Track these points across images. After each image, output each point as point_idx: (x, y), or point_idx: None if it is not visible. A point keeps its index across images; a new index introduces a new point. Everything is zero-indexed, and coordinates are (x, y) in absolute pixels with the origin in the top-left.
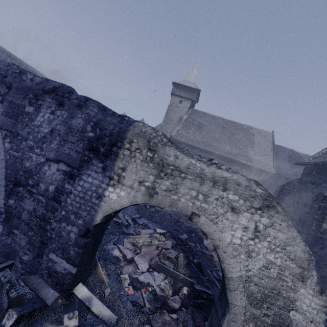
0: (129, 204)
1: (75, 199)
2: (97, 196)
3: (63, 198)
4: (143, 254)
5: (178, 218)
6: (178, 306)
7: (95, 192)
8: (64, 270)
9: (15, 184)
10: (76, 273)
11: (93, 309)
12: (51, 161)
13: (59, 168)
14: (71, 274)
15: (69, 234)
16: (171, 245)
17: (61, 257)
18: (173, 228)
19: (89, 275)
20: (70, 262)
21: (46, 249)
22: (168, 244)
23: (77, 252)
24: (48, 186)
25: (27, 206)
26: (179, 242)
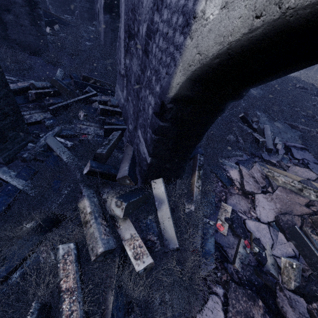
0: (247, 26)
1: (158, 43)
2: (183, 23)
3: (151, 45)
4: (273, 198)
5: None
6: None
7: (182, 13)
8: (143, 153)
9: (128, 36)
10: (152, 164)
11: (159, 214)
12: None
13: None
14: (146, 162)
15: (149, 108)
16: None
17: (143, 137)
18: None
19: (179, 177)
20: (146, 147)
21: (138, 123)
22: None
23: (151, 137)
24: (143, 27)
25: (134, 66)
26: None
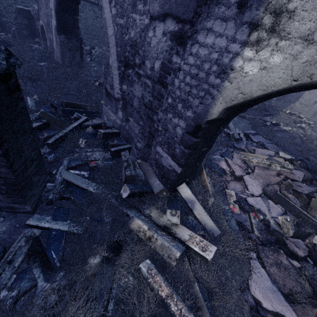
0: (287, 84)
1: (184, 79)
2: (219, 71)
3: (170, 79)
4: (256, 176)
5: (314, 146)
6: (303, 254)
7: (216, 64)
8: (169, 166)
9: (125, 66)
10: (181, 173)
11: (195, 212)
12: (155, 19)
13: (165, 30)
14: (175, 173)
15: (175, 128)
16: (302, 177)
17: (167, 152)
18: (305, 157)
19: (193, 178)
20: (175, 160)
21: (154, 141)
22: (298, 176)
23: (183, 152)
24: (154, 63)
25: (136, 92)
26: (315, 177)
